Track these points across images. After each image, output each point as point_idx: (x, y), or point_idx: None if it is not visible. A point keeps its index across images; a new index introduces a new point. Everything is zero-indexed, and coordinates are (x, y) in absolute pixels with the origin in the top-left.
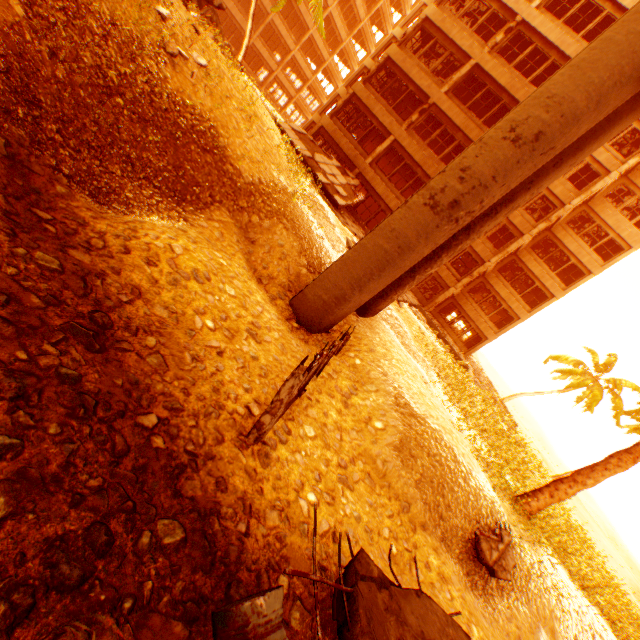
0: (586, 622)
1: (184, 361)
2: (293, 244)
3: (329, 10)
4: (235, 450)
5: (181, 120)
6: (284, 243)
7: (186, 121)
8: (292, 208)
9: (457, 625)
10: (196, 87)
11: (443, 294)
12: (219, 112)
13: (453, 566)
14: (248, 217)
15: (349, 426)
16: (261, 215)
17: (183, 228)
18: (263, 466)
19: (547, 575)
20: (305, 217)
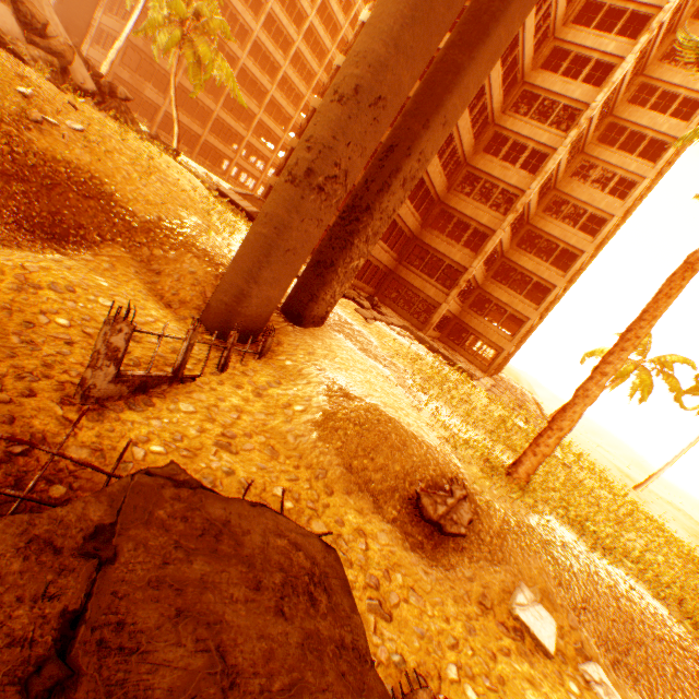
0: (604, 584)
1: (7, 341)
2: (207, 270)
3: (270, 94)
4: (50, 405)
5: (54, 173)
6: (196, 270)
7: (61, 174)
8: (205, 240)
9: (314, 536)
10: (71, 146)
11: (437, 313)
12: (103, 165)
13: (384, 525)
14: (150, 251)
15: (256, 410)
16: (165, 248)
17: (58, 260)
18: (90, 420)
19: (535, 534)
20: (228, 249)
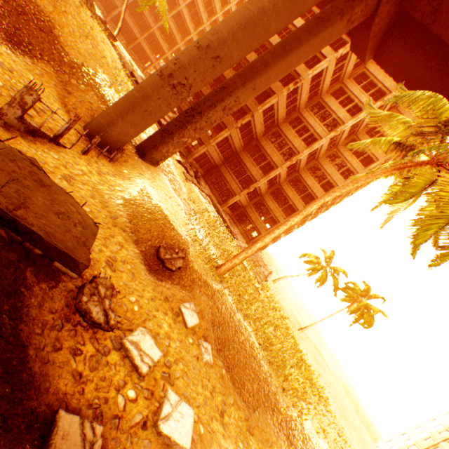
0: (234, 323)
1: None
2: (100, 106)
3: (191, 36)
4: None
5: (26, 7)
6: (94, 103)
7: (30, 9)
8: (107, 90)
9: (91, 218)
10: None
11: (232, 198)
12: (59, 18)
13: (135, 250)
14: (69, 79)
15: (94, 178)
16: (79, 81)
17: (9, 54)
18: None
19: (211, 290)
20: None
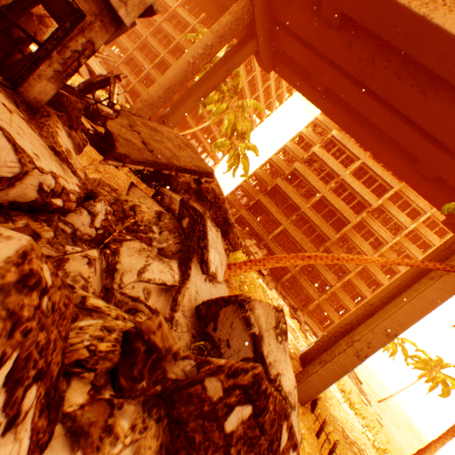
0: None
1: None
2: None
3: None
4: None
5: None
6: None
7: None
8: None
9: None
10: None
11: (312, 303)
12: None
13: None
14: None
15: None
16: None
17: None
18: None
19: None
20: None
